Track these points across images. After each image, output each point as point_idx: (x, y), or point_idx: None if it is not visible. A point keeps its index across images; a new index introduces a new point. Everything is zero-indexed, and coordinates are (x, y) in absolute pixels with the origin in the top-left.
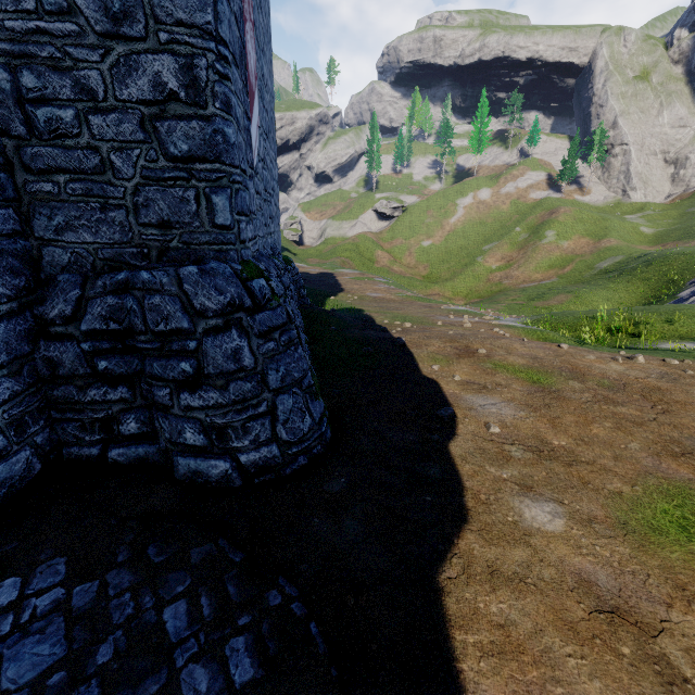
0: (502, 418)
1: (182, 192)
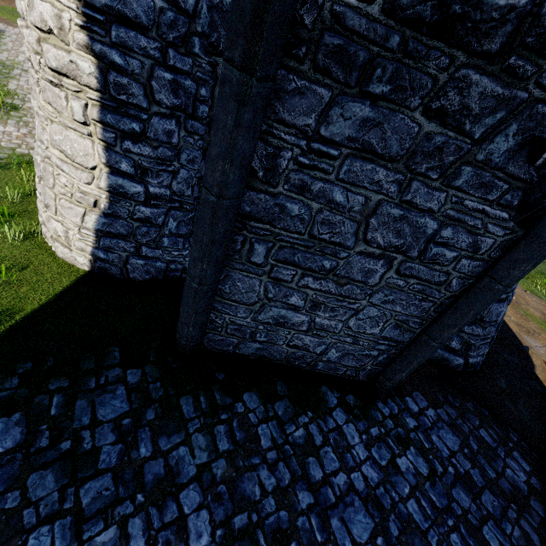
0: None
1: None
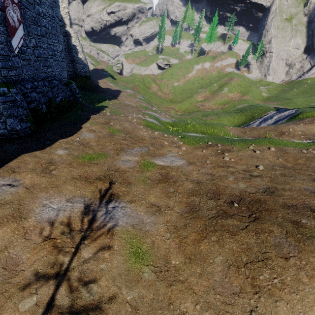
0: (85, 138)
1: None
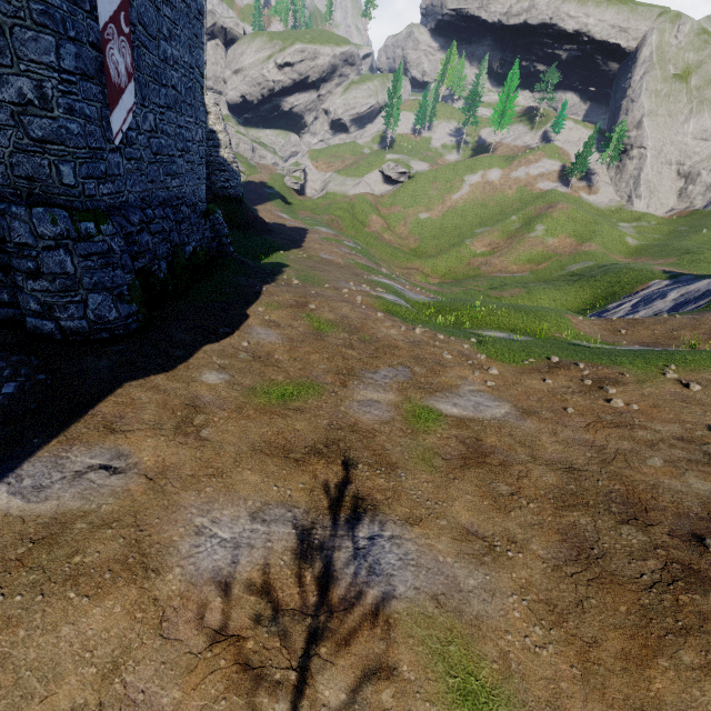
0: (261, 341)
1: (40, 161)
